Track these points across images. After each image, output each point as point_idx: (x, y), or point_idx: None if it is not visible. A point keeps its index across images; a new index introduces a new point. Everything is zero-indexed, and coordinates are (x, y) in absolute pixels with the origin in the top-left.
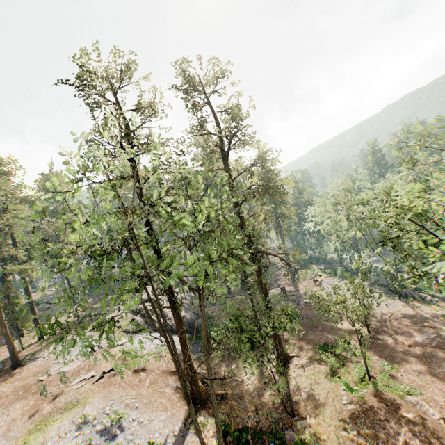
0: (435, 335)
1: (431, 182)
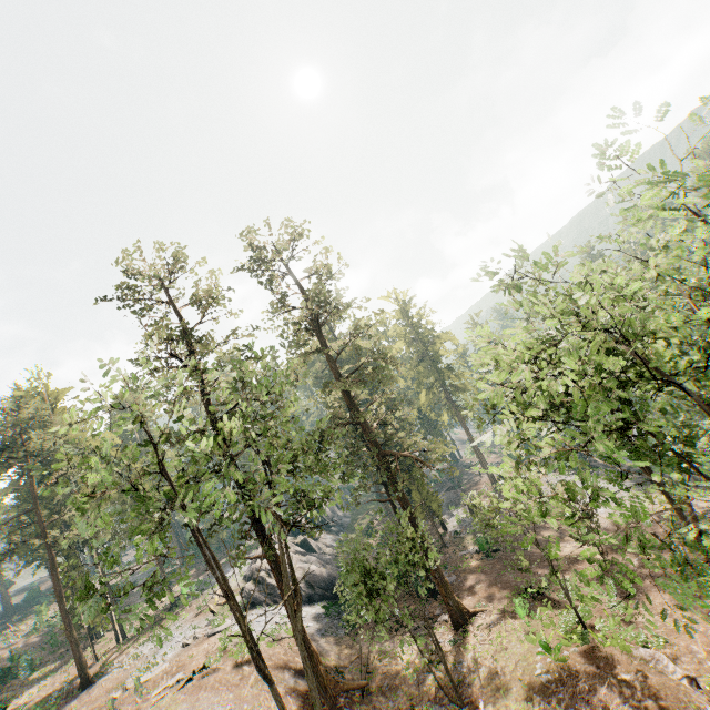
0: None
1: (641, 300)
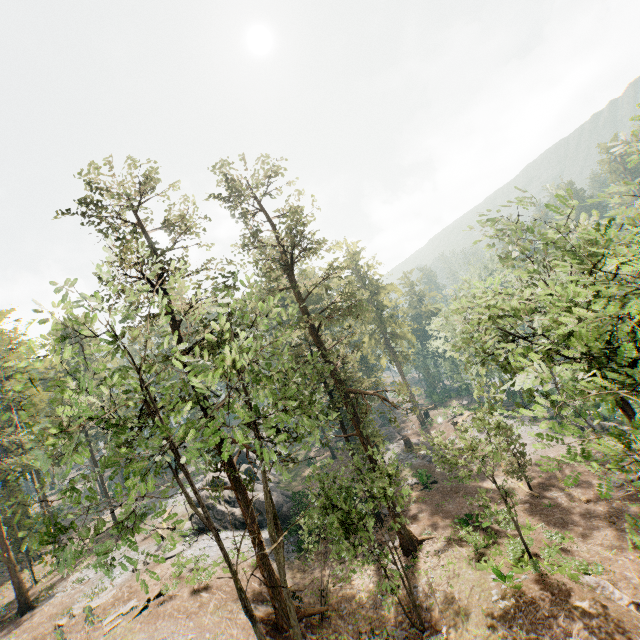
0: (622, 480)
1: None
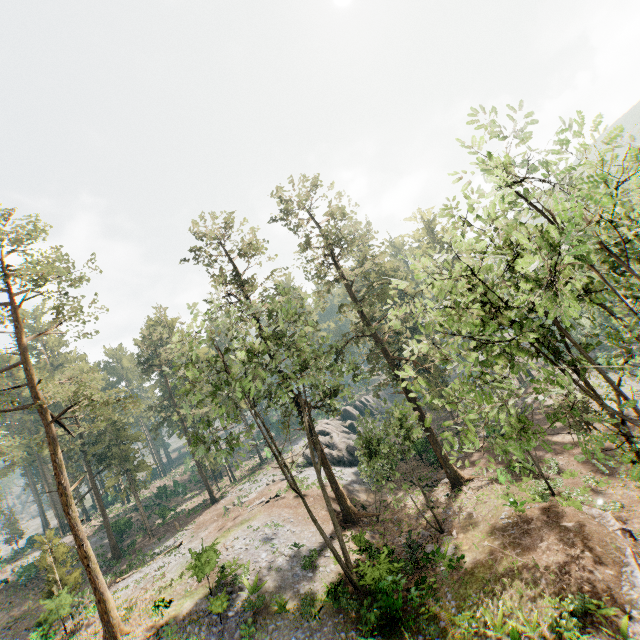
0: None
1: None
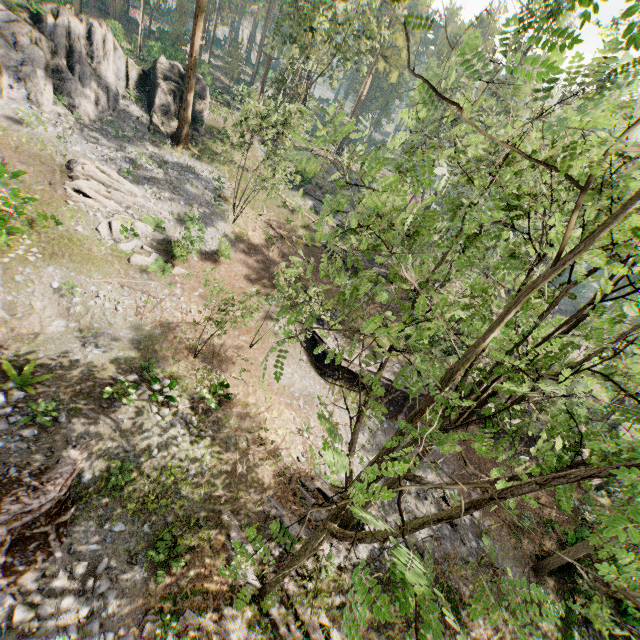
0: None
1: None
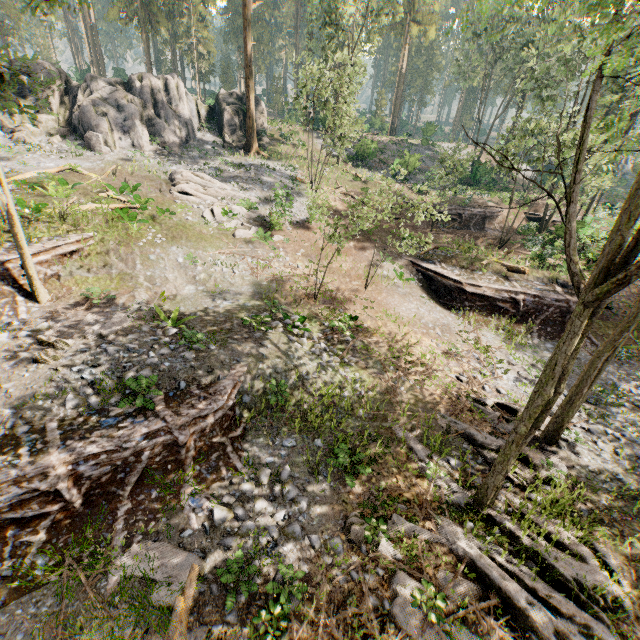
0: None
1: None
